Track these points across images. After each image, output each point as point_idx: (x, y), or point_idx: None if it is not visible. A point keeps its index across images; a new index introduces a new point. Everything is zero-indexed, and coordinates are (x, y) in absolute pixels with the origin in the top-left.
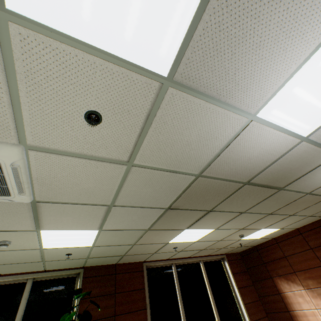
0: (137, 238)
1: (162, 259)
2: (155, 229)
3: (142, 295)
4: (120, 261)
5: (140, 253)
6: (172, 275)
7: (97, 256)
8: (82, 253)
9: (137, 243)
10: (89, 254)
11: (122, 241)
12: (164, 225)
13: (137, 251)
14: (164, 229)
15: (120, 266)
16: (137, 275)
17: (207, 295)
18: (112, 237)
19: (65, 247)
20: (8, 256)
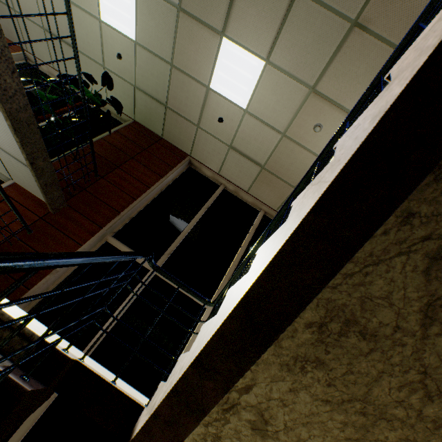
0: (172, 42)
1: (212, 170)
2: (188, 16)
3: (167, 169)
4: (165, 129)
5: (182, 113)
6: (213, 190)
7: (142, 87)
8: (129, 63)
9: (175, 61)
10: (135, 73)
11: (159, 42)
12: (195, 2)
13: (178, 100)
14: (197, 21)
15: (164, 142)
16: (175, 158)
17: (244, 235)
18: (149, 21)
19: (116, 32)
20: (82, 27)
